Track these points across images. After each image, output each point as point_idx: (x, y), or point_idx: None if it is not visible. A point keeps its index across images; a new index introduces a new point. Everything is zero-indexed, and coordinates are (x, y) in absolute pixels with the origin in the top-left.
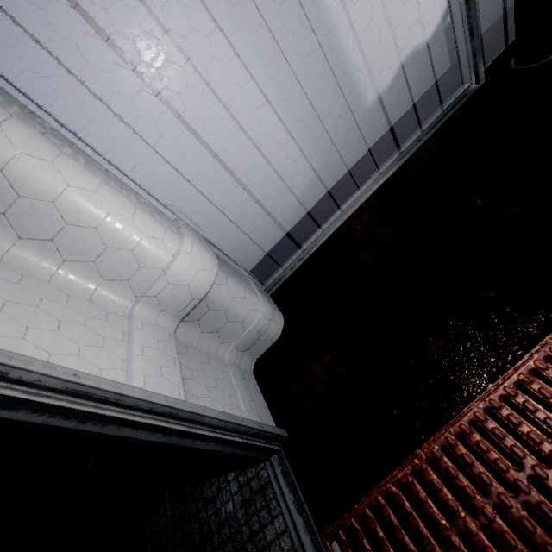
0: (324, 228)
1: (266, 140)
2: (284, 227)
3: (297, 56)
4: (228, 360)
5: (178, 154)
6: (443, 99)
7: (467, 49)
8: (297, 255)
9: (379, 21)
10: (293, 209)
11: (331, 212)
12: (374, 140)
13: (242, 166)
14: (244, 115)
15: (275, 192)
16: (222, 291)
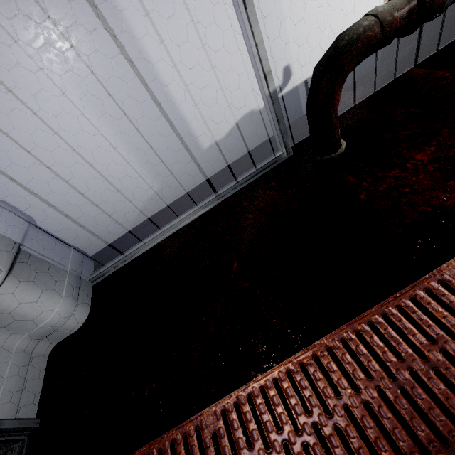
0: (147, 241)
1: (105, 160)
2: (127, 225)
3: (132, 100)
4: (17, 348)
5: (9, 161)
6: (266, 156)
7: (277, 129)
8: (122, 258)
9: (216, 85)
10: (136, 213)
11: (161, 225)
12: (214, 171)
13: (80, 177)
14: (79, 138)
15: (116, 200)
16: (6, 299)
